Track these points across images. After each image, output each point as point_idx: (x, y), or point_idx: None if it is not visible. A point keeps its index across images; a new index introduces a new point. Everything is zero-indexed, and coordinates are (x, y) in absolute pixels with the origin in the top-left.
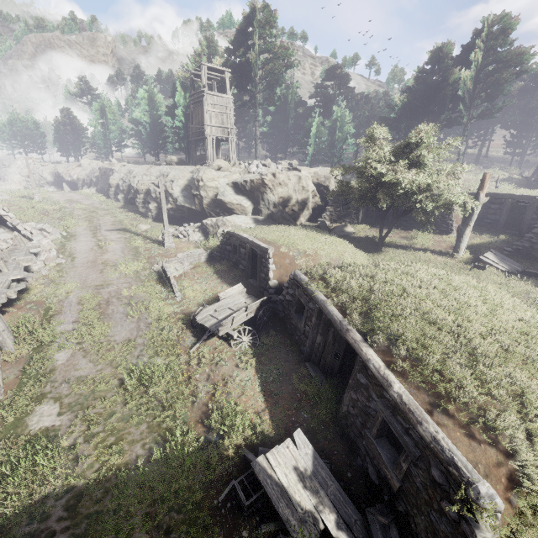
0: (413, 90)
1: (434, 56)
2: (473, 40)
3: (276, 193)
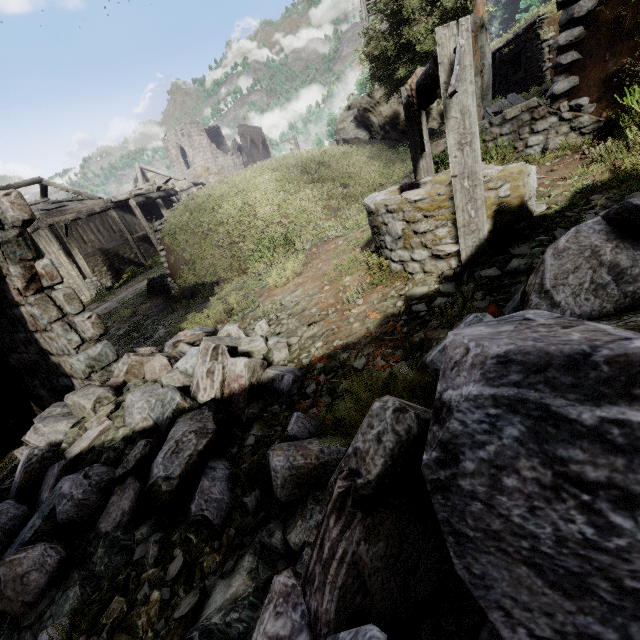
0: None
1: None
2: None
3: (378, 114)
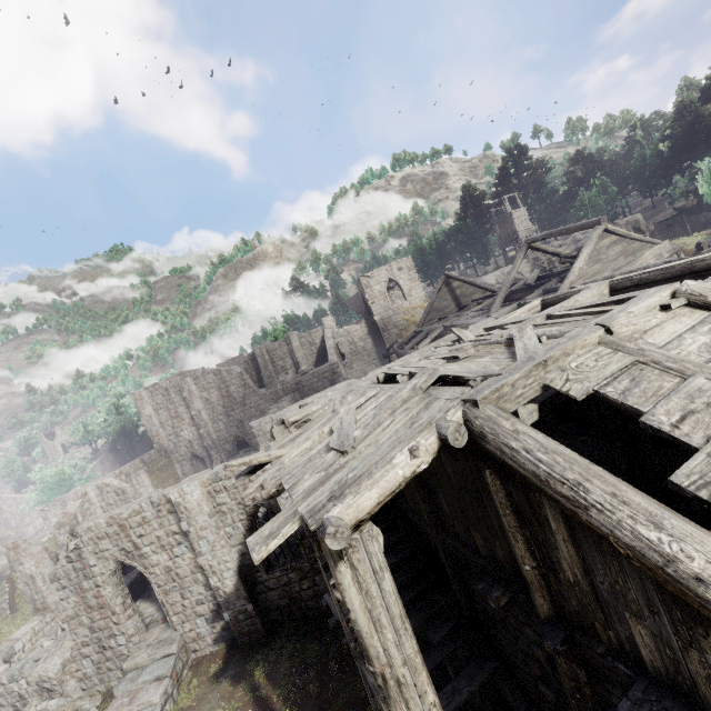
0: (670, 136)
1: (680, 109)
2: (709, 84)
3: None
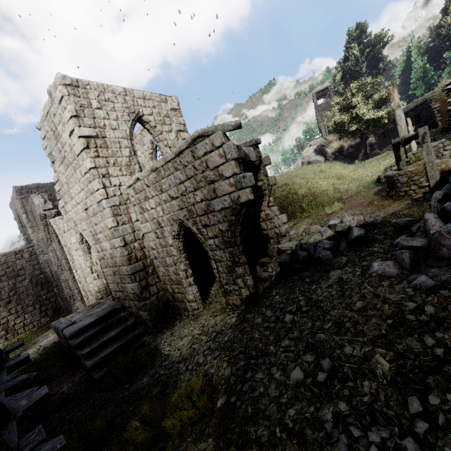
0: None
1: None
2: None
3: (331, 147)
